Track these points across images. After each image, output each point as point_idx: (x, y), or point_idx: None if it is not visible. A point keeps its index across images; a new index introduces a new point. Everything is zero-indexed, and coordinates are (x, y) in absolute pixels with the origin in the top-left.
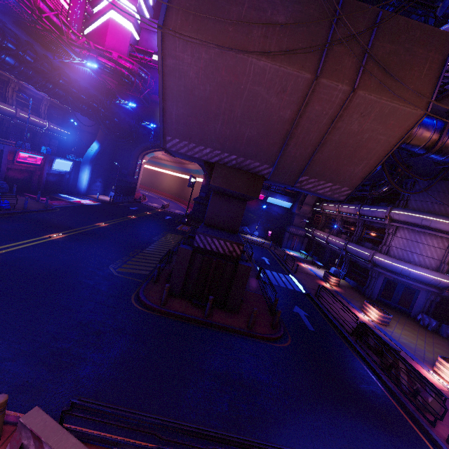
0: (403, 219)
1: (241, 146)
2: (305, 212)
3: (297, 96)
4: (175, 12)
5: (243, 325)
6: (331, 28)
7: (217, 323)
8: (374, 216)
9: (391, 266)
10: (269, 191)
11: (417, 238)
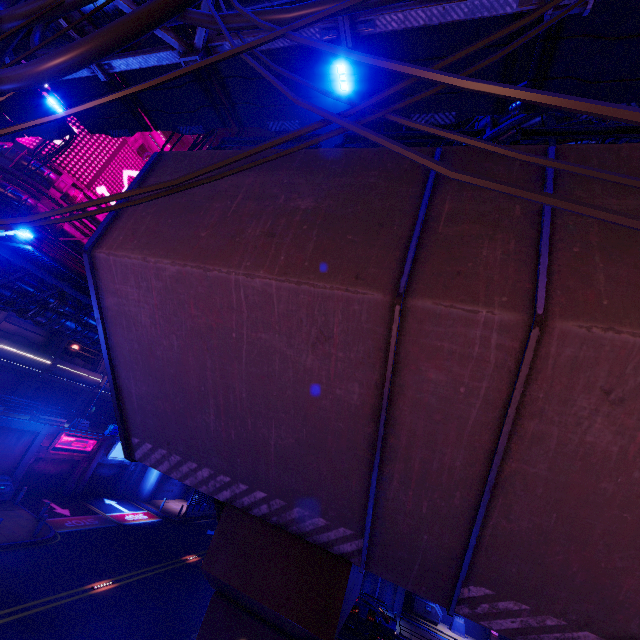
0: None
1: (270, 470)
2: None
3: (365, 347)
4: (121, 227)
5: None
6: (423, 196)
7: None
8: None
9: None
10: None
11: None
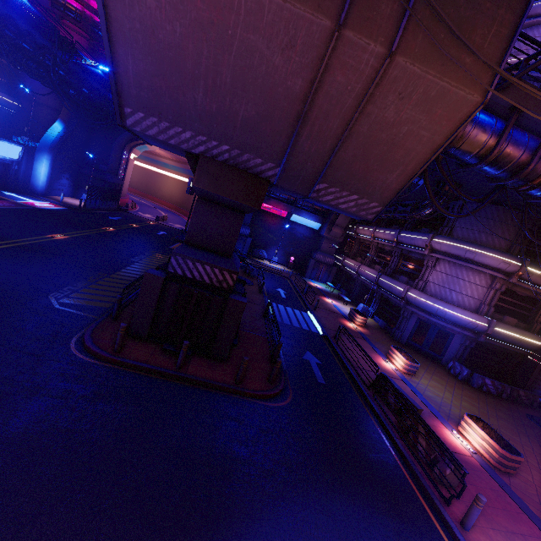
0: (445, 249)
1: (235, 132)
2: (336, 235)
3: (312, 56)
4: None
5: (229, 378)
6: None
7: (192, 377)
8: (414, 244)
9: (426, 305)
10: (293, 206)
11: (458, 273)
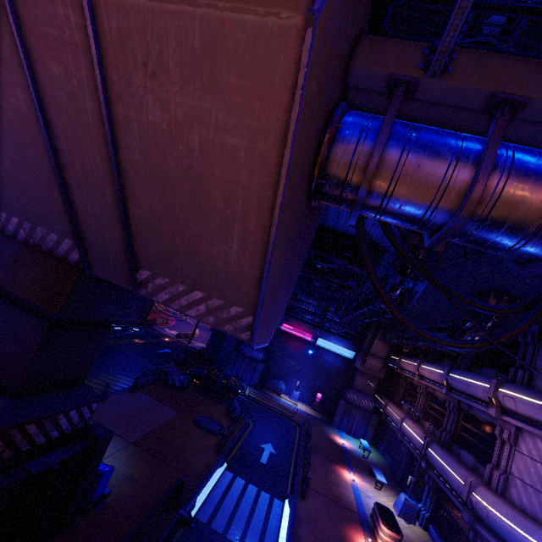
0: (526, 411)
1: (11, 195)
2: (373, 368)
3: (8, 44)
4: None
5: None
6: None
7: None
8: (472, 394)
9: (514, 535)
10: (319, 328)
11: None
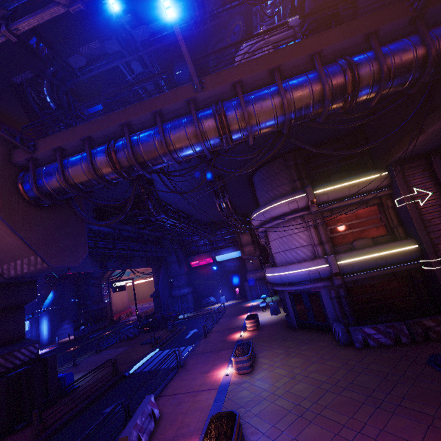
0: (257, 222)
1: None
2: (251, 252)
3: None
4: None
5: None
6: None
7: None
8: None
9: (273, 278)
10: (212, 251)
11: (278, 233)
